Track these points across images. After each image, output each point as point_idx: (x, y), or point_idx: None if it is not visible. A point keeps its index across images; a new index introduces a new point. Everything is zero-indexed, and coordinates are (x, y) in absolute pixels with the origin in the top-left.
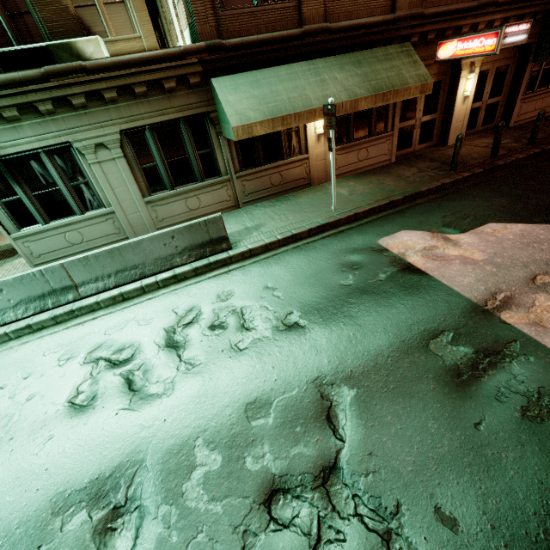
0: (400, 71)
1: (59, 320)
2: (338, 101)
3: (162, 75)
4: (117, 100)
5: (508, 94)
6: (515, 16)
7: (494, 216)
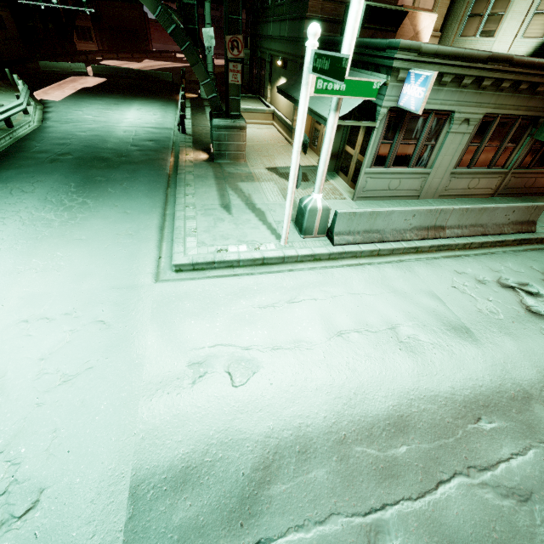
0: None
1: (431, 249)
2: None
3: None
4: (503, 90)
5: None
6: None
7: None
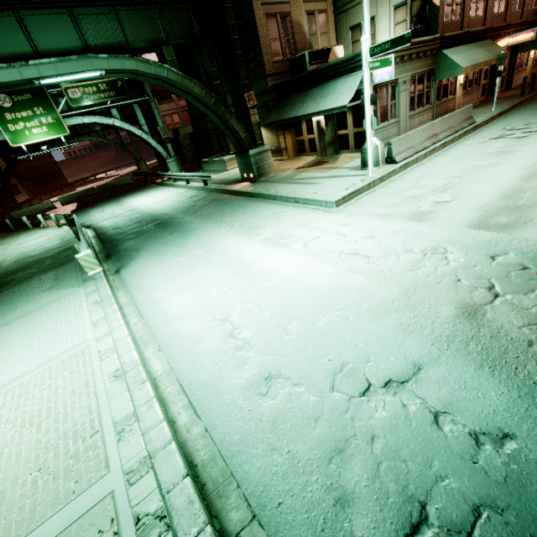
0: (496, 50)
1: (440, 148)
2: (487, 60)
3: (429, 48)
4: (413, 60)
5: (507, 72)
6: (515, 31)
7: None
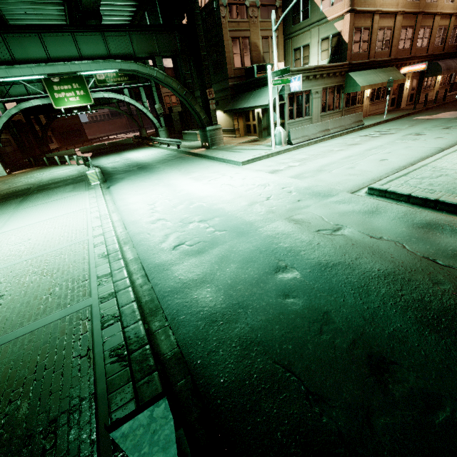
0: (396, 75)
1: (329, 138)
2: (384, 82)
3: (337, 71)
4: (324, 78)
5: (416, 90)
6: (420, 61)
7: (442, 112)
